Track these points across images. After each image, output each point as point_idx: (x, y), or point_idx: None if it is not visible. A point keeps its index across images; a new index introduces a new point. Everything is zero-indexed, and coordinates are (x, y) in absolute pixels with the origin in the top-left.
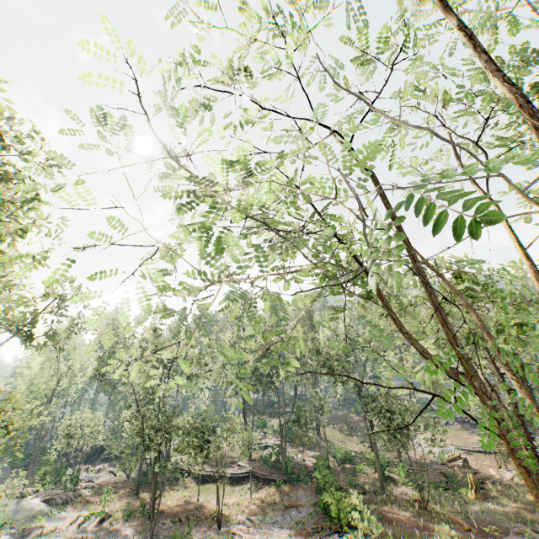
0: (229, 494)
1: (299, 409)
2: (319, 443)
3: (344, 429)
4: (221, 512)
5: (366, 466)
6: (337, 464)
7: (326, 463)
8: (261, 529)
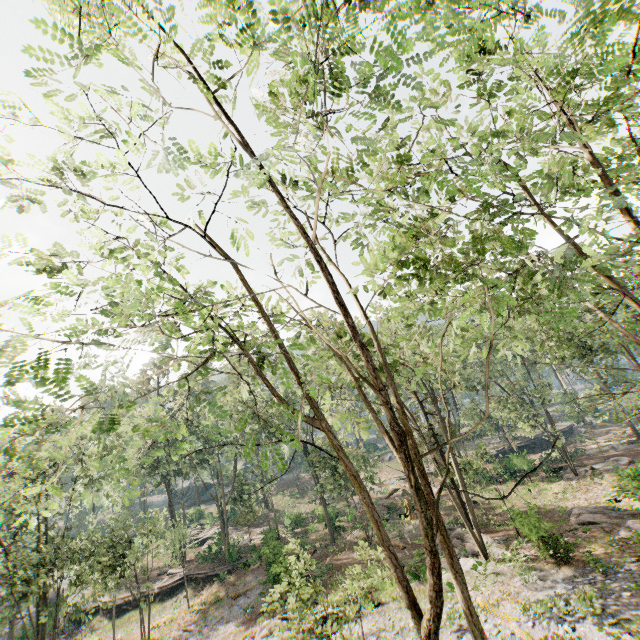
0: (159, 613)
1: (241, 484)
2: (268, 516)
3: (294, 493)
4: (148, 637)
5: (318, 524)
6: (288, 532)
7: (275, 534)
8: (203, 634)
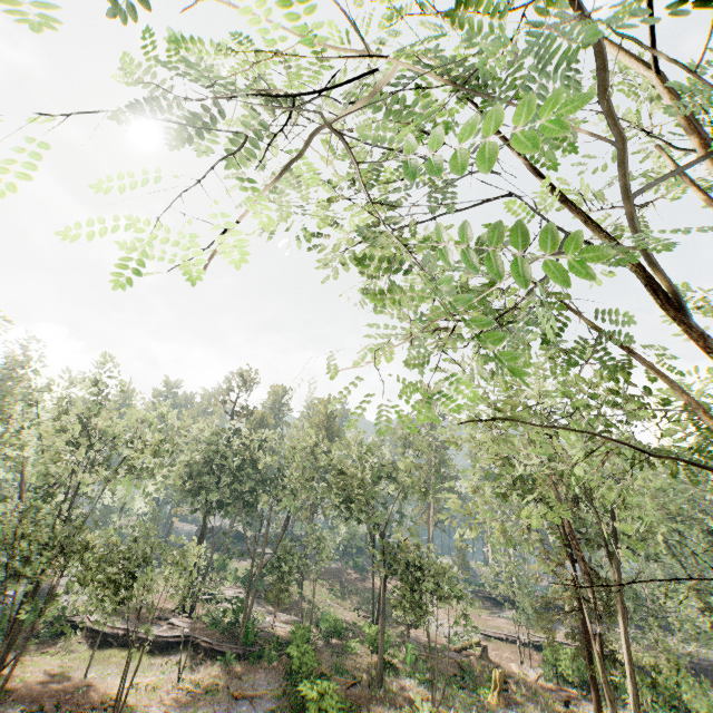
0: (143, 669)
1: (285, 550)
2: (298, 603)
3: (335, 589)
4: (123, 700)
5: (360, 645)
6: (321, 637)
7: (308, 634)
8: None
